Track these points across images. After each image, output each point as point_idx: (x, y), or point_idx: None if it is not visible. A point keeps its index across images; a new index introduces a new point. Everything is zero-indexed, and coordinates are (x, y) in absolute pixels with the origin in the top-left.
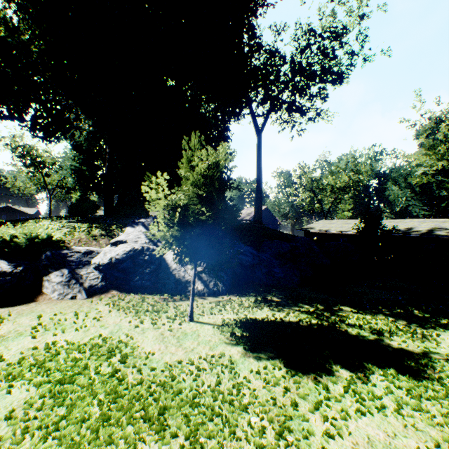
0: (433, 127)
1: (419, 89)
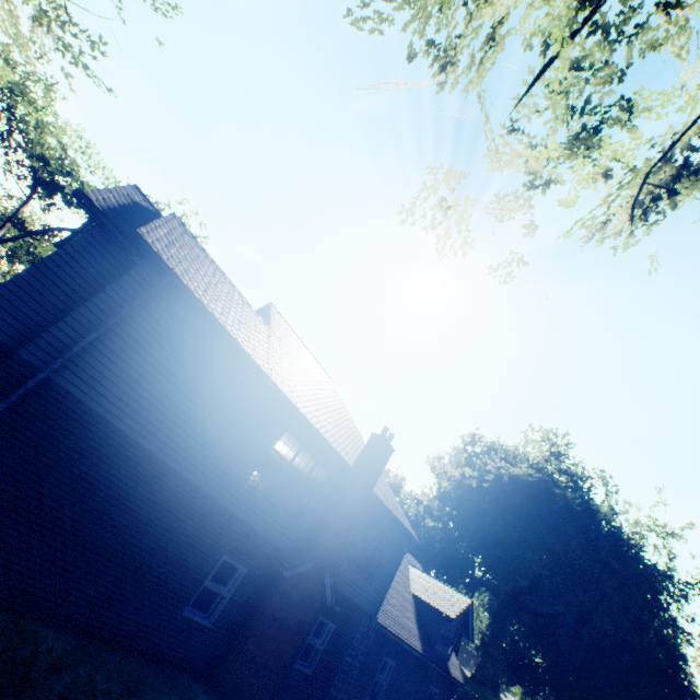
0: None
1: None
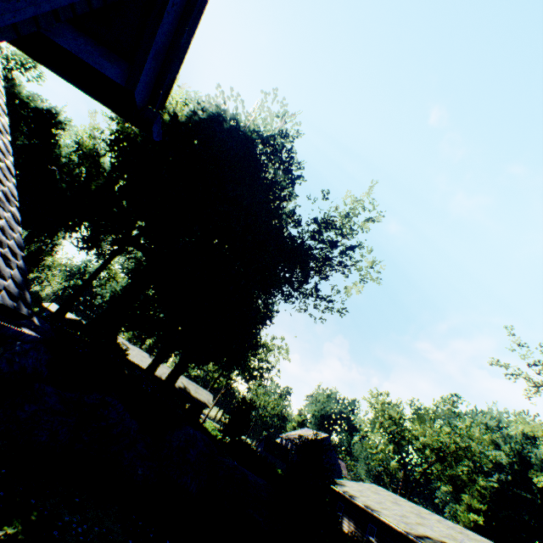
0: (542, 385)
1: (511, 326)
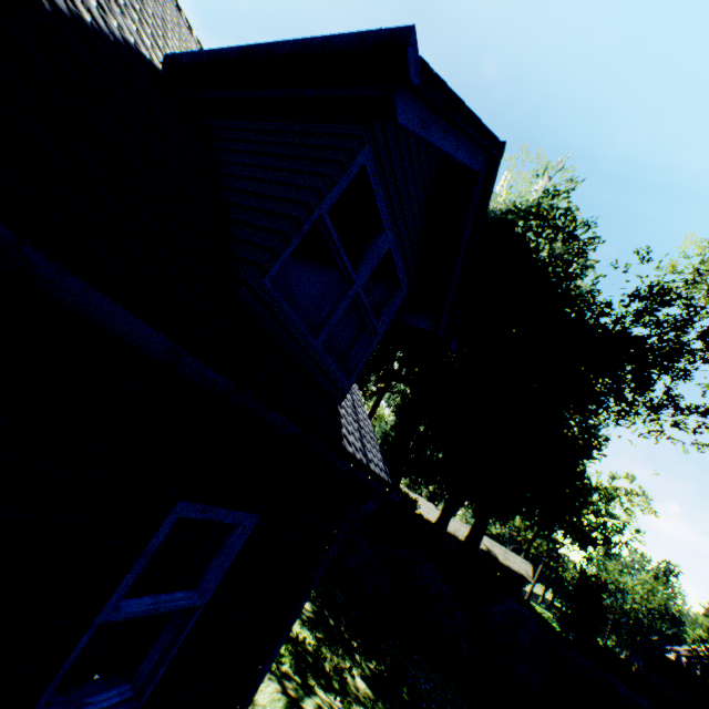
0: None
1: None
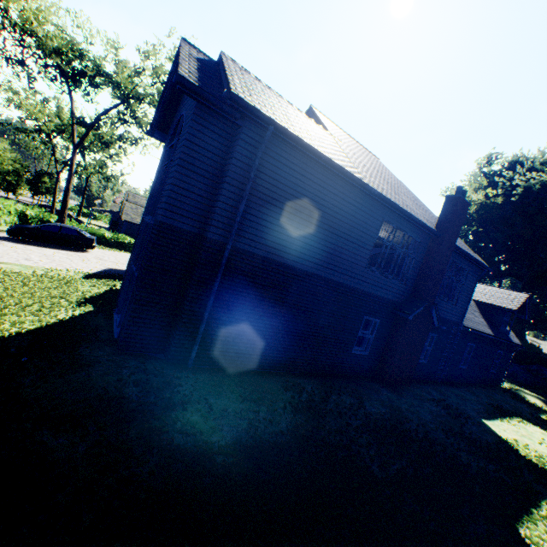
0: None
1: None
